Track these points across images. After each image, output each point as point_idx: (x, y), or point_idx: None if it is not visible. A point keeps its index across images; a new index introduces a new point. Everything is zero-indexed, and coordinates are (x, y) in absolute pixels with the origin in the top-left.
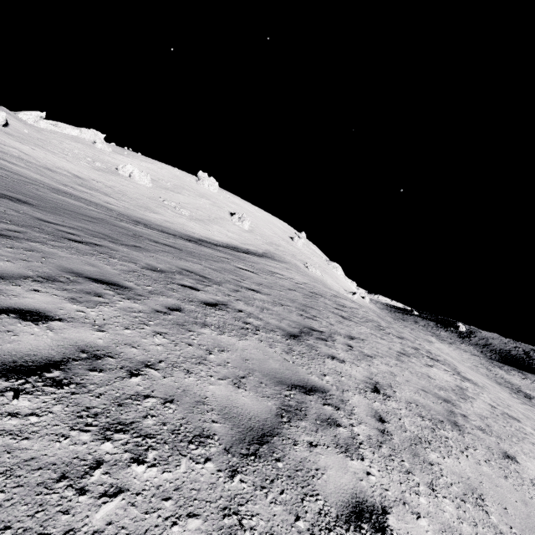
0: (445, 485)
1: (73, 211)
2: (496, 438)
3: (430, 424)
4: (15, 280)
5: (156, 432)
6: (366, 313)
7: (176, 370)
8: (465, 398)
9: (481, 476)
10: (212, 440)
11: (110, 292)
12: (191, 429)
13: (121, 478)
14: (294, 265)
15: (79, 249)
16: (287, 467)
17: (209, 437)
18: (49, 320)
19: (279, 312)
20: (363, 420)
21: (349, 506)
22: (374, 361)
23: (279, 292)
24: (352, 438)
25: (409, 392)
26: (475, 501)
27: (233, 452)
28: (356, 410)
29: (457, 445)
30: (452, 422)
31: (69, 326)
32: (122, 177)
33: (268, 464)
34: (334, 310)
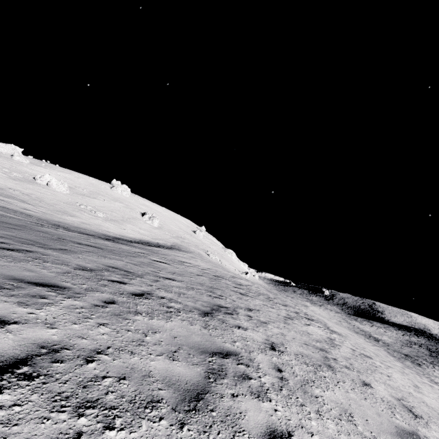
0: (327, 410)
1: None
2: (357, 372)
3: (312, 368)
4: None
5: (118, 404)
6: (258, 289)
7: (122, 353)
8: (334, 346)
9: (350, 400)
10: (161, 403)
11: (52, 294)
12: (144, 397)
13: None
14: (198, 254)
15: (14, 257)
16: (220, 415)
17: (159, 401)
18: (6, 324)
19: (193, 295)
20: (267, 372)
21: (266, 435)
22: (269, 326)
23: (190, 278)
24: (261, 386)
25: (296, 347)
26: (347, 419)
27: (179, 410)
28: (261, 365)
29: (332, 381)
30: (327, 365)
31: (25, 327)
32: (39, 185)
33: (206, 414)
34: (234, 289)
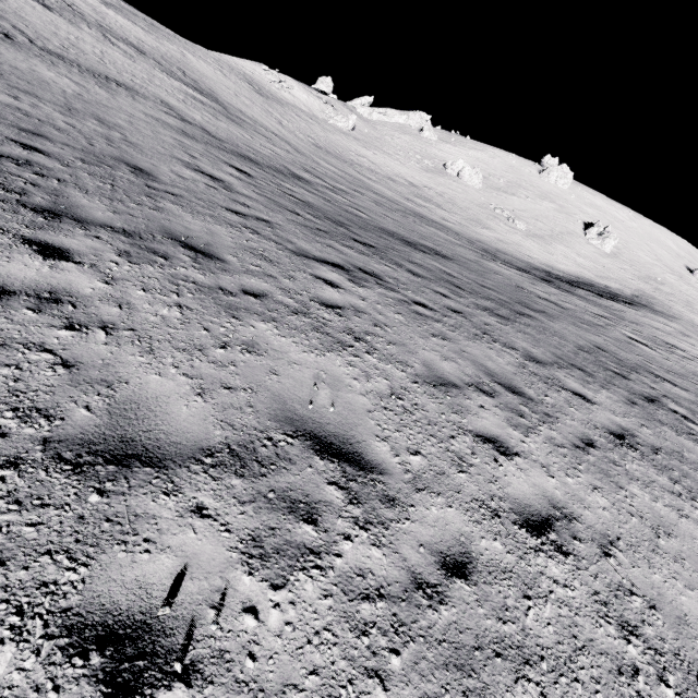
0: None
1: (460, 255)
2: None
3: None
4: (552, 367)
5: (691, 491)
6: None
7: (673, 458)
8: None
9: None
10: None
11: (590, 380)
12: None
13: (693, 503)
14: (689, 323)
15: (533, 326)
16: None
17: None
18: (592, 403)
19: None
20: None
21: None
22: None
23: (695, 385)
24: None
25: None
26: None
27: None
28: None
29: None
30: None
31: (602, 409)
32: (450, 178)
33: None
34: None
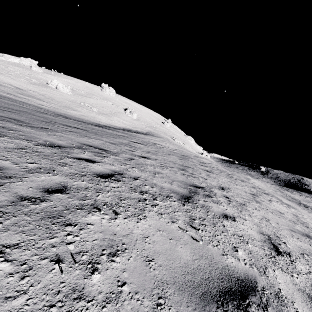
0: None
1: None
2: None
3: None
4: None
5: None
6: (217, 166)
7: None
8: (307, 226)
9: None
10: None
11: None
12: None
13: None
14: (166, 139)
15: None
16: None
17: None
18: None
19: (168, 174)
20: None
21: None
22: (249, 209)
23: (163, 157)
24: None
25: (289, 238)
26: None
27: None
28: (298, 308)
29: None
30: None
31: None
32: (51, 88)
33: None
34: (201, 166)
